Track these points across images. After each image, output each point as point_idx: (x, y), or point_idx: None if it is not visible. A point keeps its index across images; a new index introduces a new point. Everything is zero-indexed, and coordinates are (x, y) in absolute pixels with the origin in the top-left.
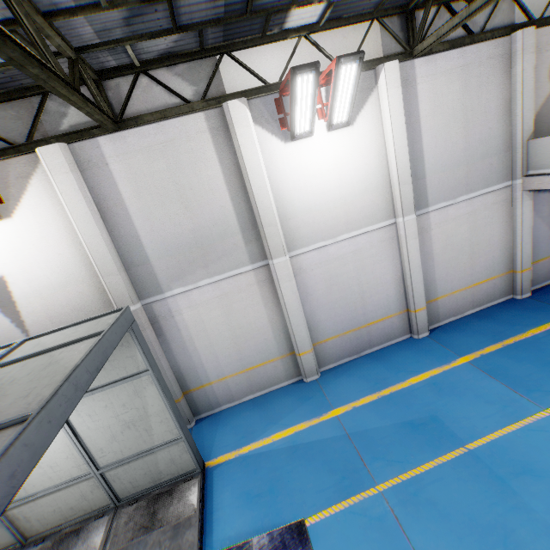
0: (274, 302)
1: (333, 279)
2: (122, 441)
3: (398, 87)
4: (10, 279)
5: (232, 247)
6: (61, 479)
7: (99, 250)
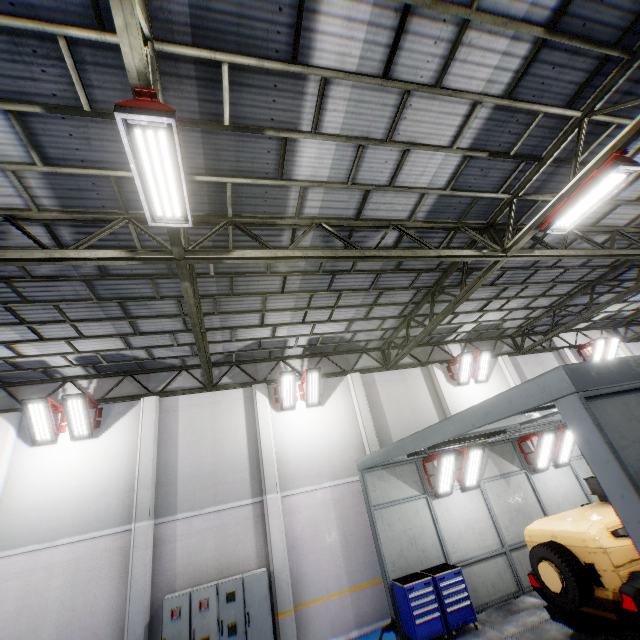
0: None
1: None
2: None
3: (625, 351)
4: None
5: None
6: None
7: None
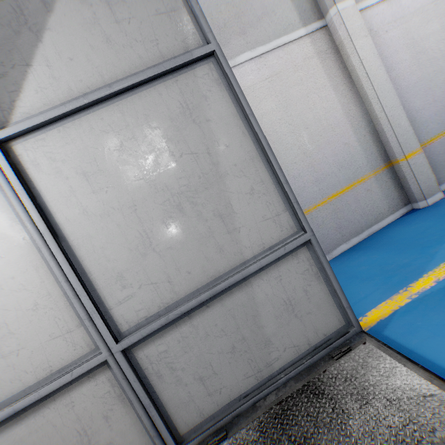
0: (345, 83)
1: (416, 45)
2: (168, 250)
3: None
4: None
5: (273, 2)
6: (22, 382)
7: None
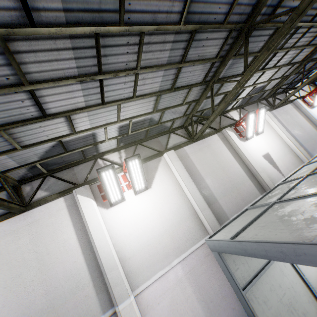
0: None
1: None
2: None
3: None
4: (270, 153)
5: None
6: None
7: (291, 139)
